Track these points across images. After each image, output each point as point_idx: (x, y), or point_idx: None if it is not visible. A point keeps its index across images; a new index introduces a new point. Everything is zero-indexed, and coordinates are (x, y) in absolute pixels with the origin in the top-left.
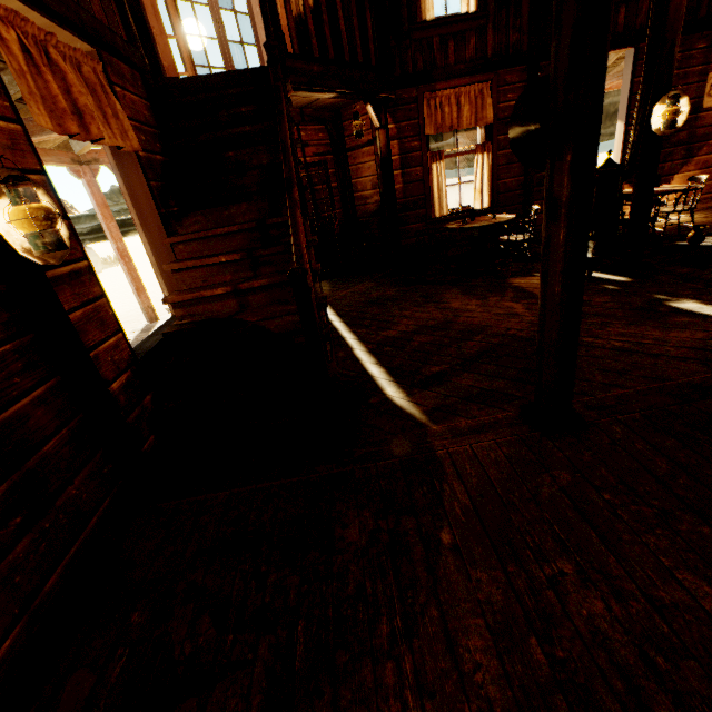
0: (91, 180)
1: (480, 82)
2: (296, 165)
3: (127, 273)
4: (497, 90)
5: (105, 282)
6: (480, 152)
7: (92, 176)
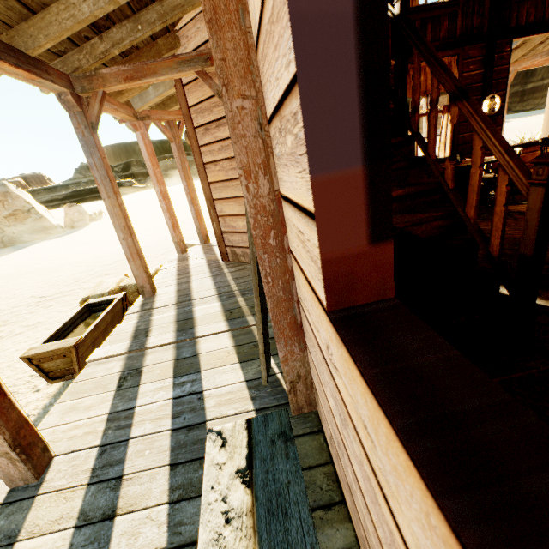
0: (144, 133)
1: (448, 57)
2: (405, 92)
3: (166, 211)
4: (462, 63)
5: (97, 231)
6: (445, 112)
7: (145, 129)
